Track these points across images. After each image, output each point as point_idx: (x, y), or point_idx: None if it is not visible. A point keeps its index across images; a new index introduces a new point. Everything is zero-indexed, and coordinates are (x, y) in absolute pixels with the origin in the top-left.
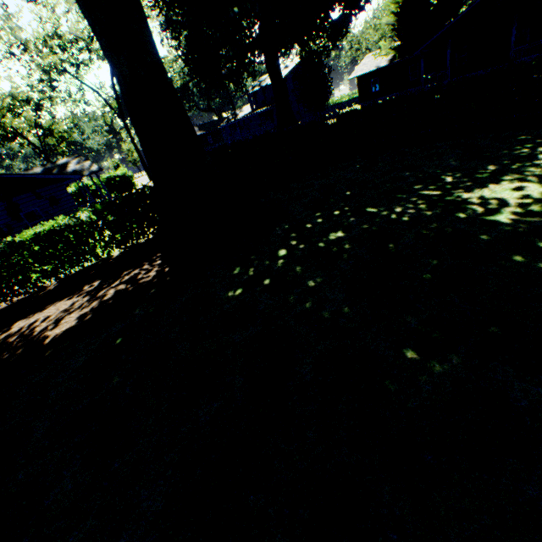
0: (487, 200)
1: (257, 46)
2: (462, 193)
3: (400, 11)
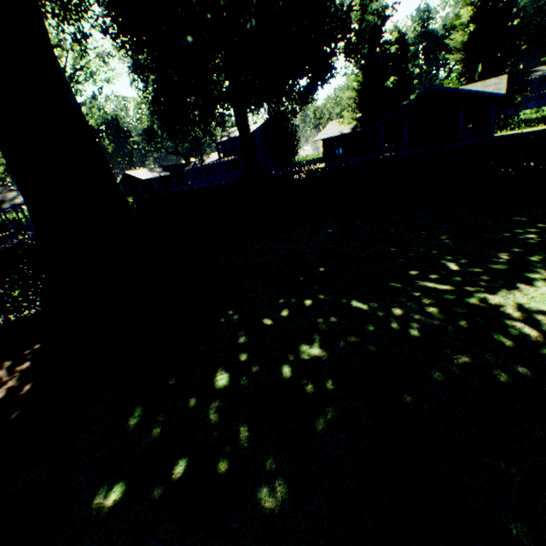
0: (530, 313)
1: (227, 99)
2: (484, 293)
3: (361, 88)
